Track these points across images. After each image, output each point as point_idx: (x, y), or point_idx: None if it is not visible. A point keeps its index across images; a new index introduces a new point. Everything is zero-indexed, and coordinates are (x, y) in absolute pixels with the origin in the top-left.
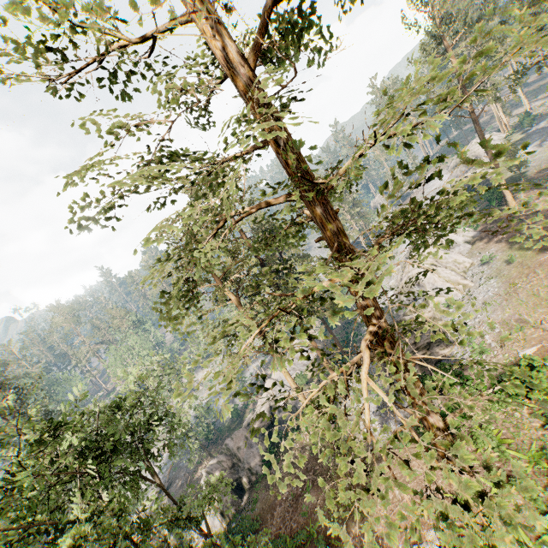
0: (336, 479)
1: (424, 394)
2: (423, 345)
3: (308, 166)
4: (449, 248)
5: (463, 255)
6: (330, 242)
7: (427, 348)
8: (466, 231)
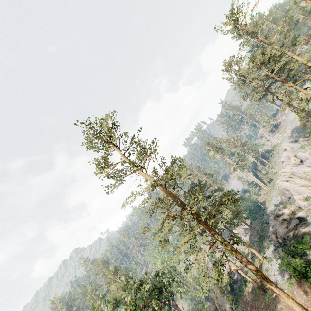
0: (264, 308)
1: (242, 258)
2: (291, 227)
3: (184, 203)
4: (302, 162)
5: (308, 167)
6: (195, 219)
7: (295, 229)
8: (310, 148)
